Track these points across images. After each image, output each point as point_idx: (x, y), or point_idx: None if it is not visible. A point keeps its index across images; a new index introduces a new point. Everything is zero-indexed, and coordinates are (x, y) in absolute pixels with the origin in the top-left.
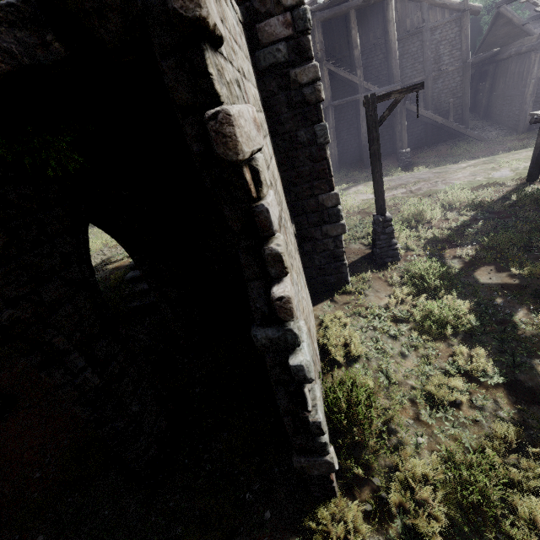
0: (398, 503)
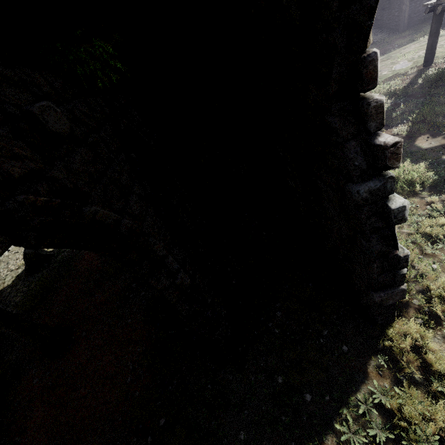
0: (441, 311)
